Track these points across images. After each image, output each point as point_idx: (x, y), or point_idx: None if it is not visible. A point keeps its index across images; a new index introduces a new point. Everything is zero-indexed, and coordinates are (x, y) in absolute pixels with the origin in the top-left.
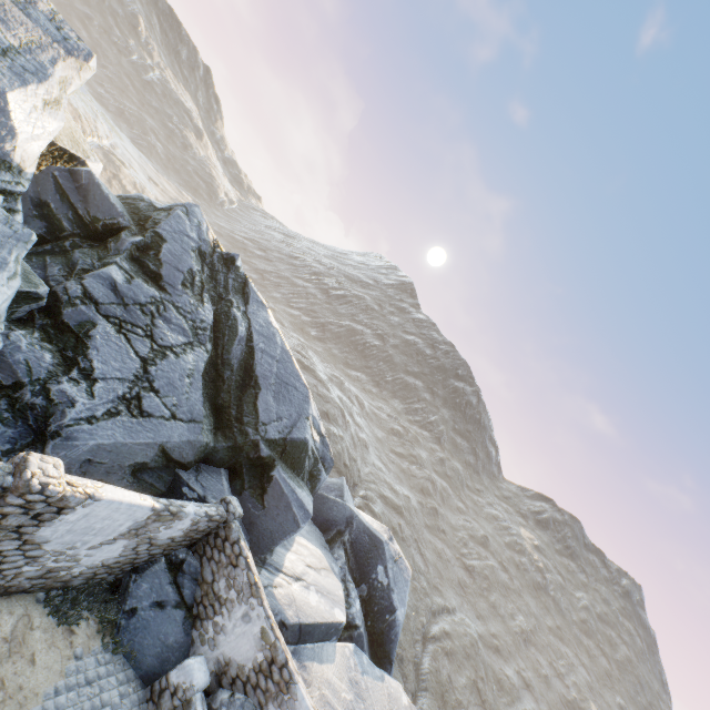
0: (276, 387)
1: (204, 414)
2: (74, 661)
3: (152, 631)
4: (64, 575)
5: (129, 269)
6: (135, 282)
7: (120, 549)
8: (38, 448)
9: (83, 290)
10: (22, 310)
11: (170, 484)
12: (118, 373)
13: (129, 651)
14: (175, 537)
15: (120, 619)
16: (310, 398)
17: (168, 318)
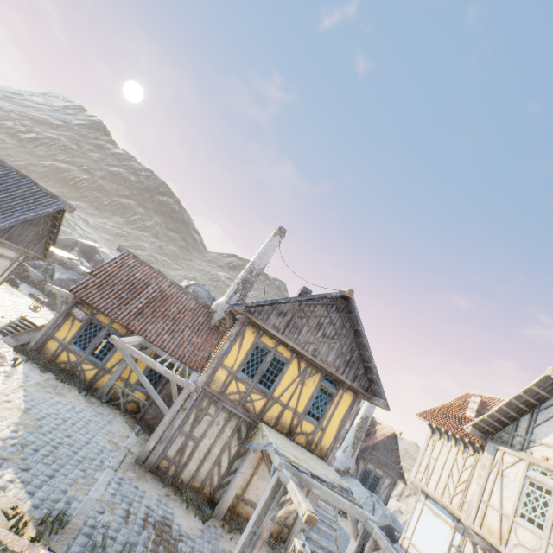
0: None
1: None
2: None
3: None
4: None
5: None
6: None
7: None
8: None
9: None
10: None
11: None
12: None
13: None
14: None
15: None
16: None
17: None
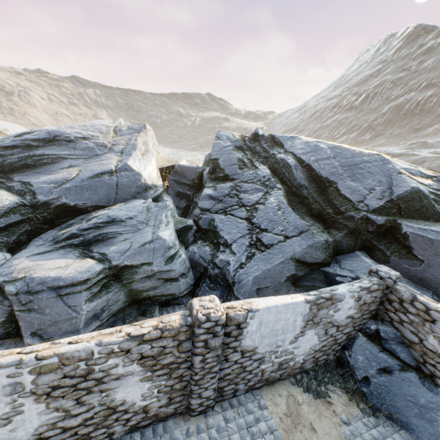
0: (348, 173)
1: (308, 225)
2: (345, 427)
3: (396, 394)
4: (294, 364)
5: (212, 185)
6: (218, 187)
7: (314, 337)
8: (231, 295)
9: (200, 209)
10: (189, 236)
11: (325, 280)
12: (238, 234)
13: (388, 414)
14: (352, 315)
15: (360, 387)
16: (387, 159)
17: (244, 191)
